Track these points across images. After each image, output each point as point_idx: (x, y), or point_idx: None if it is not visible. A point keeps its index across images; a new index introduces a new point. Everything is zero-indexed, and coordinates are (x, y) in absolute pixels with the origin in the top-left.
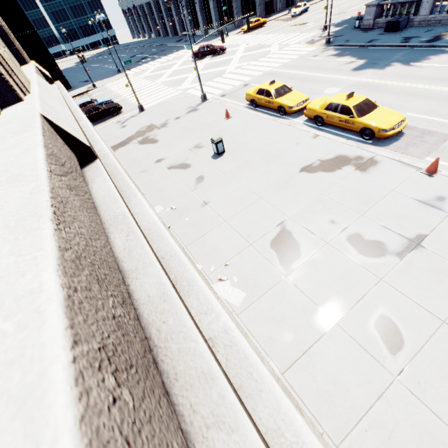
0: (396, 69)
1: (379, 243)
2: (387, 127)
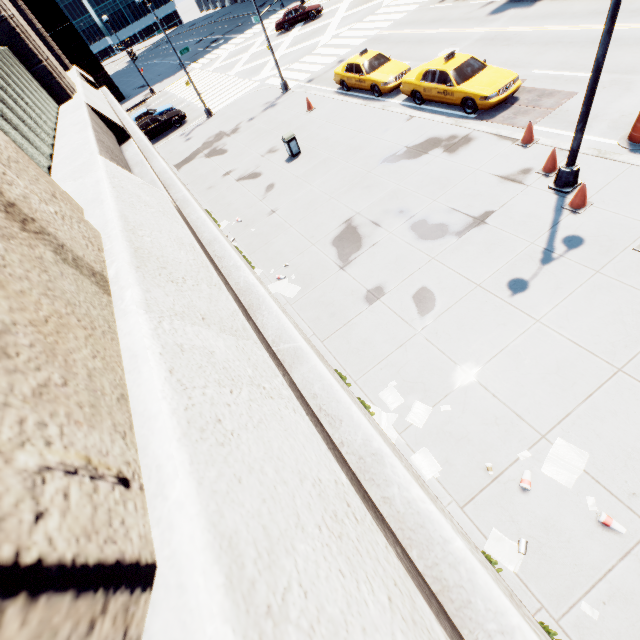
0: (544, 6)
1: (443, 225)
2: (490, 92)
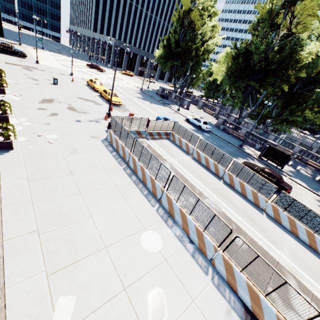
0: (146, 102)
1: (76, 110)
2: (113, 100)
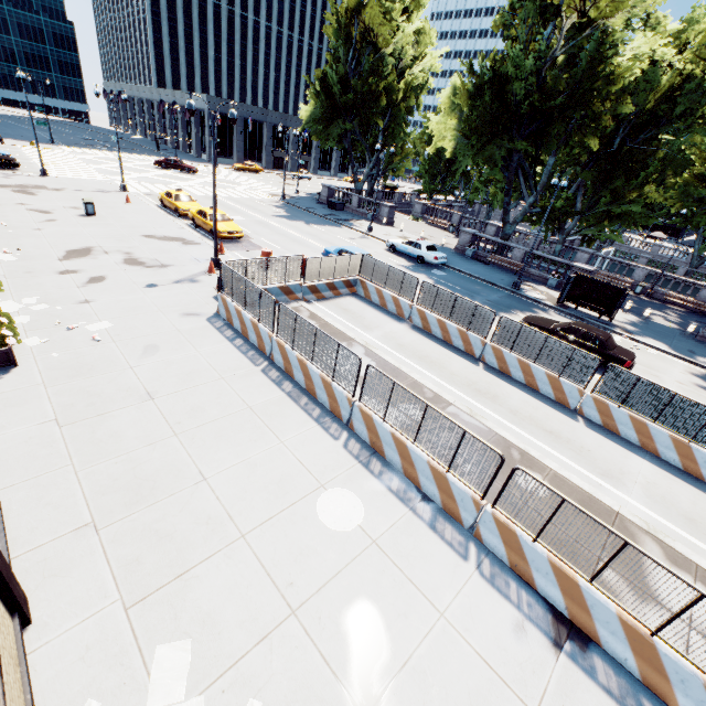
0: (296, 223)
1: (144, 263)
2: (222, 230)
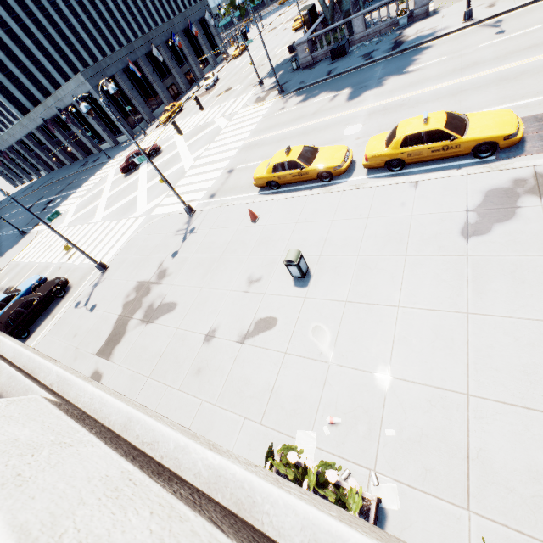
0: (397, 81)
1: None
2: (512, 129)
